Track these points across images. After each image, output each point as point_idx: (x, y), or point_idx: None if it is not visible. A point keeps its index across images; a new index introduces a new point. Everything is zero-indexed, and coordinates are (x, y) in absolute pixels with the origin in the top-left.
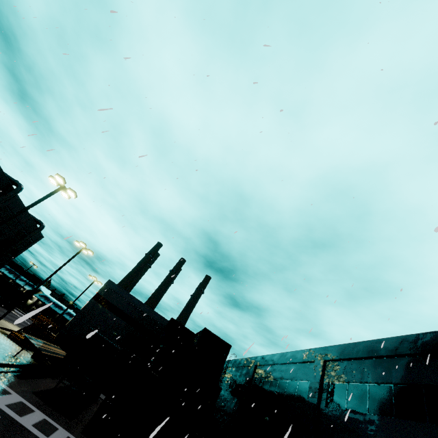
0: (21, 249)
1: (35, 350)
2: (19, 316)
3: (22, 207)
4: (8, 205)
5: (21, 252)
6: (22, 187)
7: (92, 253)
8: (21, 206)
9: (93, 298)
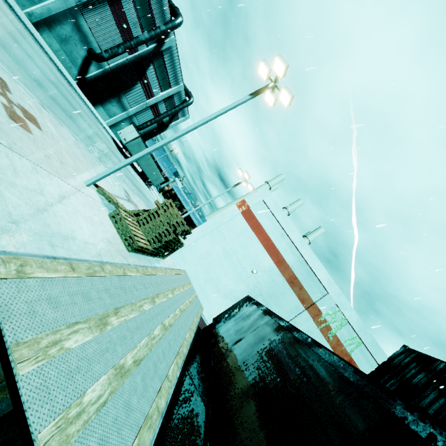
0: (167, 125)
1: (150, 254)
2: (155, 196)
3: (176, 62)
4: (163, 52)
5: (166, 129)
6: (182, 20)
7: (289, 99)
8: (176, 59)
9: (237, 205)
